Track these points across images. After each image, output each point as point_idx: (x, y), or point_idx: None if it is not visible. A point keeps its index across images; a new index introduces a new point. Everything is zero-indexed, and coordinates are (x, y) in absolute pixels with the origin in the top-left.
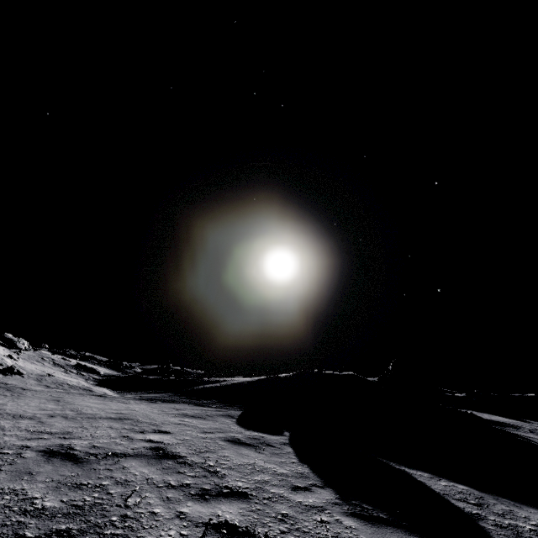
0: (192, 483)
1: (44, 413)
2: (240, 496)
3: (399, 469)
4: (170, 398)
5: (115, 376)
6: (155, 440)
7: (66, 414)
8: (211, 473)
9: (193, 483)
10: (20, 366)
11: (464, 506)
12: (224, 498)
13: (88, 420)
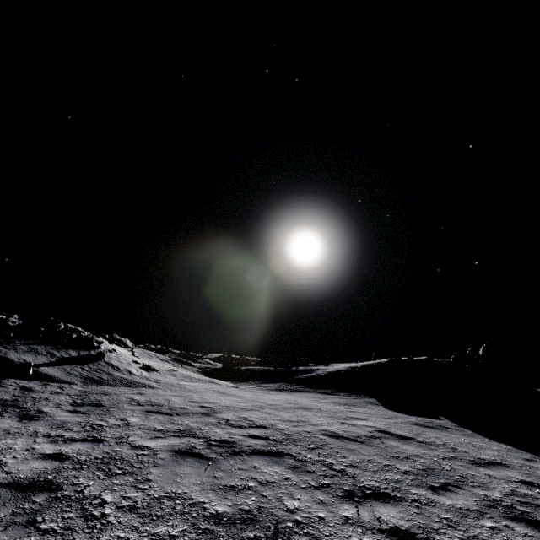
0: (456, 456)
1: (247, 405)
2: (502, 465)
3: None
4: (292, 387)
5: (208, 367)
6: (367, 425)
7: (262, 405)
8: (453, 449)
9: (457, 456)
10: (146, 363)
11: None
12: (495, 466)
13: (289, 410)
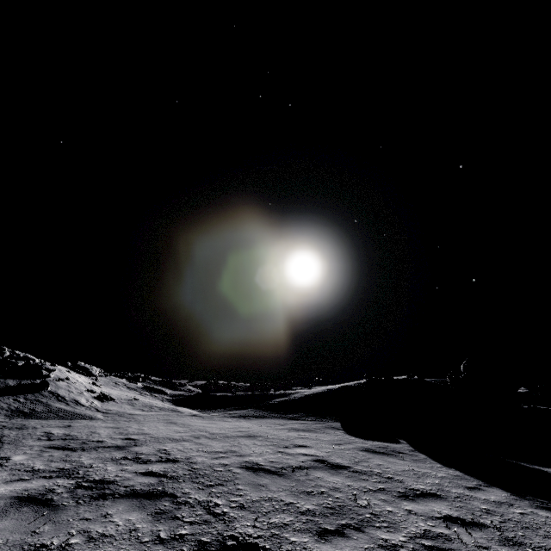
0: (385, 488)
1: (185, 435)
2: (434, 496)
3: (535, 468)
4: (258, 413)
5: (182, 395)
6: (307, 453)
7: (203, 434)
8: (388, 479)
9: (386, 488)
10: (106, 392)
11: None
12: (425, 498)
13: (229, 439)
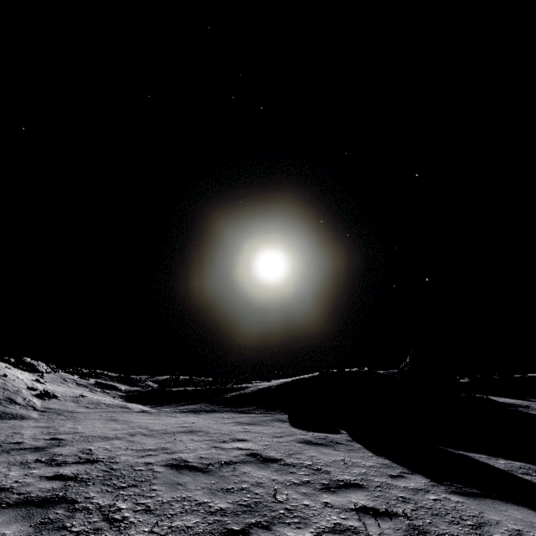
0: (310, 480)
1: (121, 432)
2: (356, 486)
3: (459, 453)
4: (209, 408)
5: (137, 391)
6: (243, 447)
7: (140, 431)
8: (316, 471)
9: (311, 480)
10: (50, 389)
11: (530, 478)
12: (346, 489)
13: (167, 436)
